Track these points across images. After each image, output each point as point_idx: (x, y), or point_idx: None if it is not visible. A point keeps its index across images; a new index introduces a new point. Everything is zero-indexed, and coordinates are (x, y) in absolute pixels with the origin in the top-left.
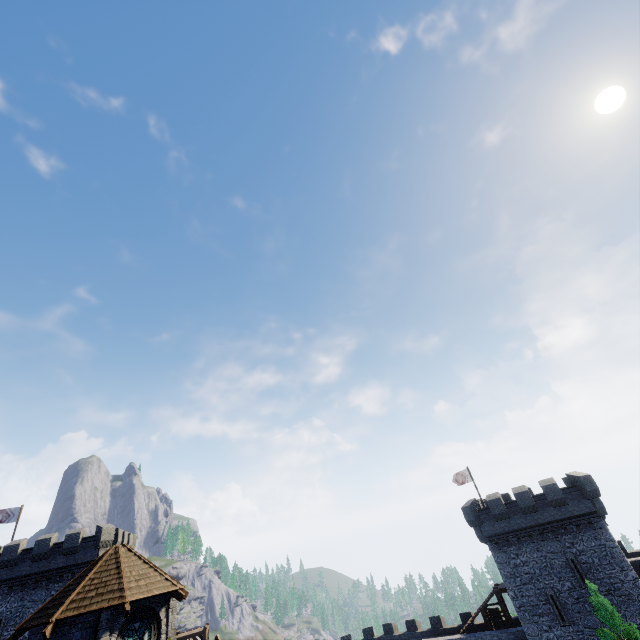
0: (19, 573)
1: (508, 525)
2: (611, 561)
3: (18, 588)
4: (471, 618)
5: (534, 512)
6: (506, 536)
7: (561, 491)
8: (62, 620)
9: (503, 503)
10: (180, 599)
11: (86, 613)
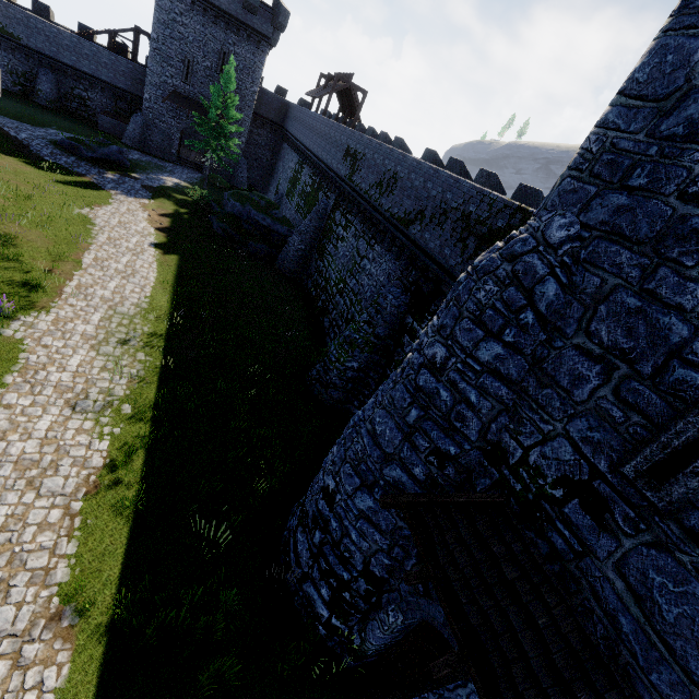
0: None
1: None
2: (251, 74)
3: None
4: (94, 31)
5: None
6: None
7: (260, 2)
8: None
9: None
10: None
11: None
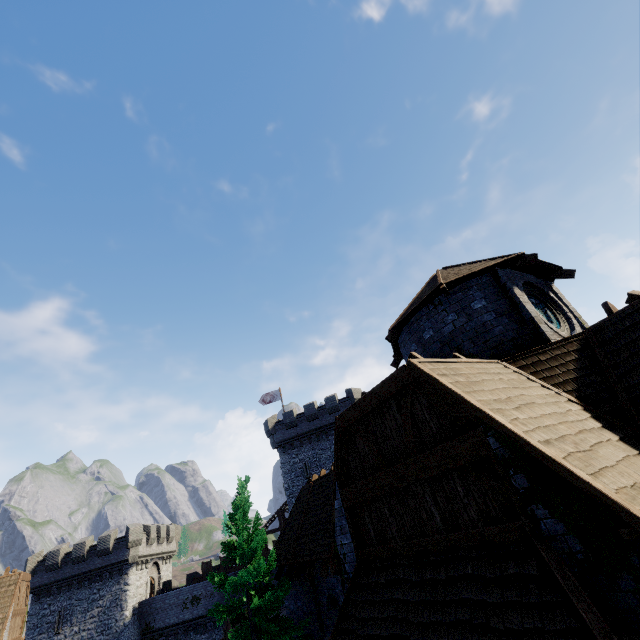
0: (302, 431)
1: None
2: None
3: (306, 442)
4: None
5: None
6: None
7: None
8: (452, 284)
9: None
10: (572, 275)
11: (477, 273)
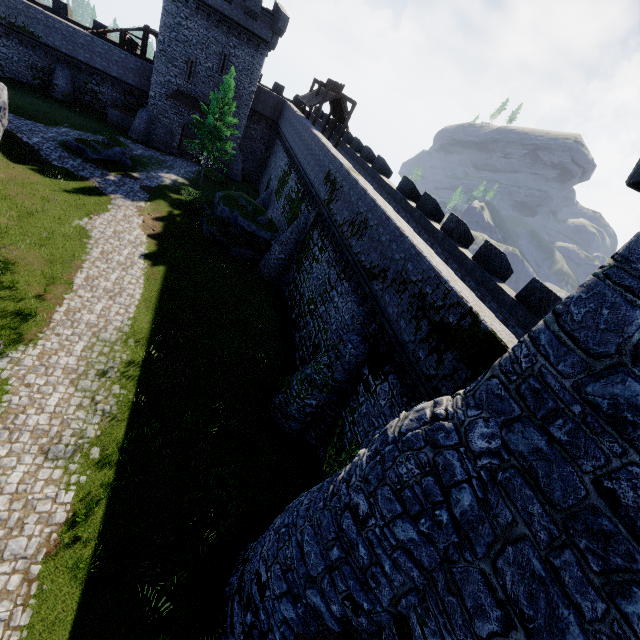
0: None
1: None
2: (249, 75)
3: None
4: (107, 30)
5: (228, 2)
6: None
7: (261, 9)
8: None
9: None
10: None
11: None
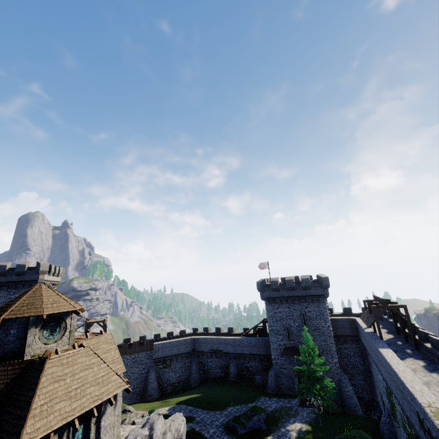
0: None
1: (278, 294)
2: (321, 317)
3: None
4: (247, 331)
5: (293, 290)
6: (275, 299)
7: (310, 282)
8: (6, 319)
9: (278, 283)
10: (78, 314)
11: (20, 317)
